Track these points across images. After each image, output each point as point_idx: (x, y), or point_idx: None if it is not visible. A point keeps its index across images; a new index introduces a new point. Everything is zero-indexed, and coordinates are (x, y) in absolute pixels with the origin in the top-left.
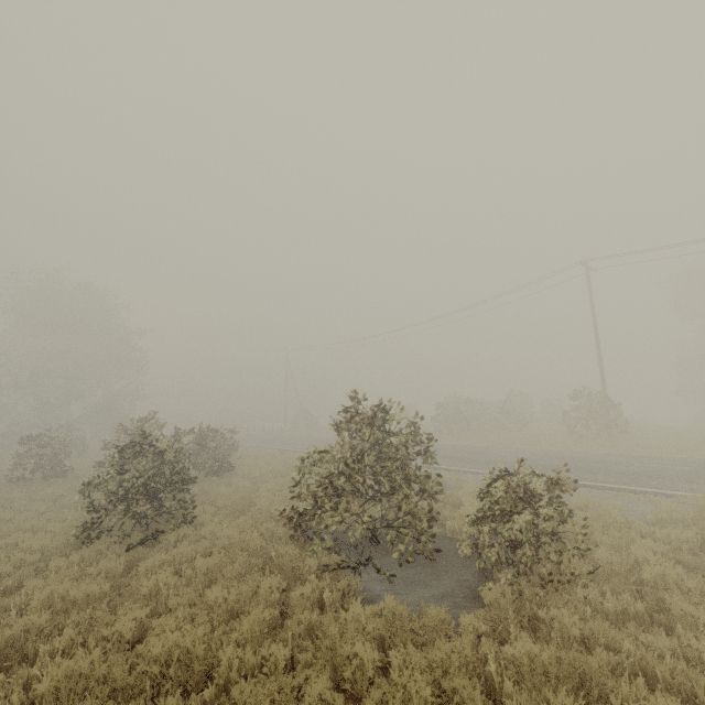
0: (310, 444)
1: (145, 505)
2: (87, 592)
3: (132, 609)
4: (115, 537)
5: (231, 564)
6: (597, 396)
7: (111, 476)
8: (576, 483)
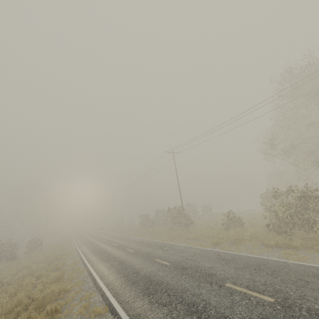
0: (86, 239)
1: None
2: None
3: None
4: None
5: None
6: (179, 209)
7: None
8: None
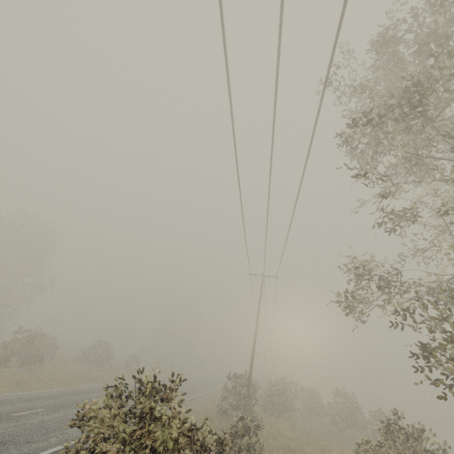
0: None
1: None
2: None
3: None
4: None
5: None
6: (244, 381)
7: None
8: None
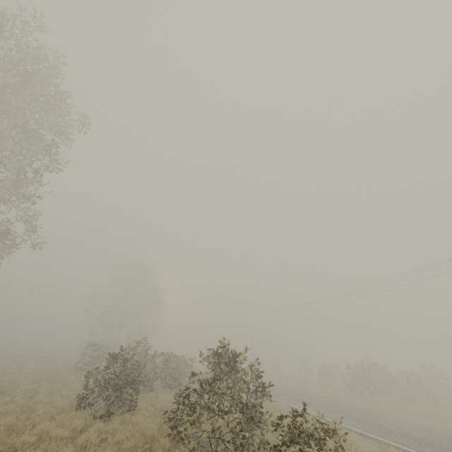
0: None
1: (112, 393)
2: (58, 433)
3: (68, 448)
4: (93, 410)
5: (128, 440)
6: None
7: (101, 370)
8: (345, 434)
